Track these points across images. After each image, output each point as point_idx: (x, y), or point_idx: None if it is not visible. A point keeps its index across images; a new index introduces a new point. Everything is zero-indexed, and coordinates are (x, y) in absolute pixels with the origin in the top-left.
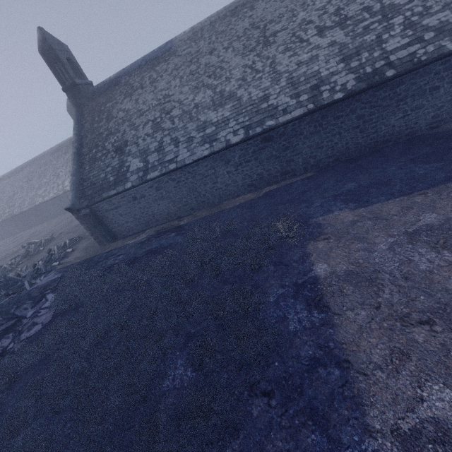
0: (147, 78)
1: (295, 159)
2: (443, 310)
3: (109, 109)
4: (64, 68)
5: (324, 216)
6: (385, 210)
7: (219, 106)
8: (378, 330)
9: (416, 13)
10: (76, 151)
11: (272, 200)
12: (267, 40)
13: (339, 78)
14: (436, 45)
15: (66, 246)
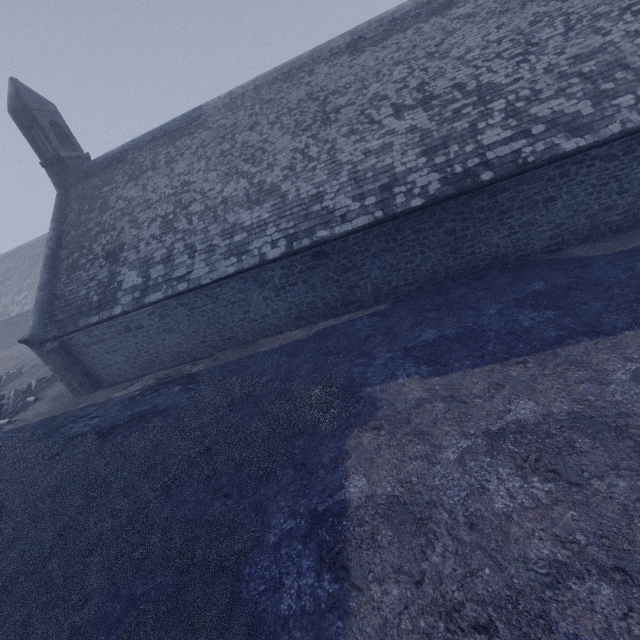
0: (162, 155)
1: (361, 284)
2: (514, 604)
3: (105, 196)
4: (44, 136)
5: (384, 384)
6: (466, 384)
7: (255, 204)
8: (410, 634)
9: (522, 97)
10: (51, 253)
11: (323, 346)
12: (327, 117)
13: (419, 177)
14: (548, 143)
15: (30, 391)
